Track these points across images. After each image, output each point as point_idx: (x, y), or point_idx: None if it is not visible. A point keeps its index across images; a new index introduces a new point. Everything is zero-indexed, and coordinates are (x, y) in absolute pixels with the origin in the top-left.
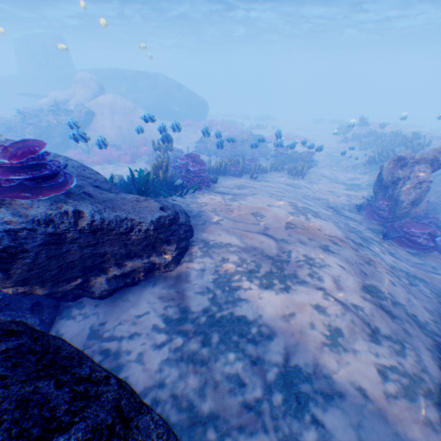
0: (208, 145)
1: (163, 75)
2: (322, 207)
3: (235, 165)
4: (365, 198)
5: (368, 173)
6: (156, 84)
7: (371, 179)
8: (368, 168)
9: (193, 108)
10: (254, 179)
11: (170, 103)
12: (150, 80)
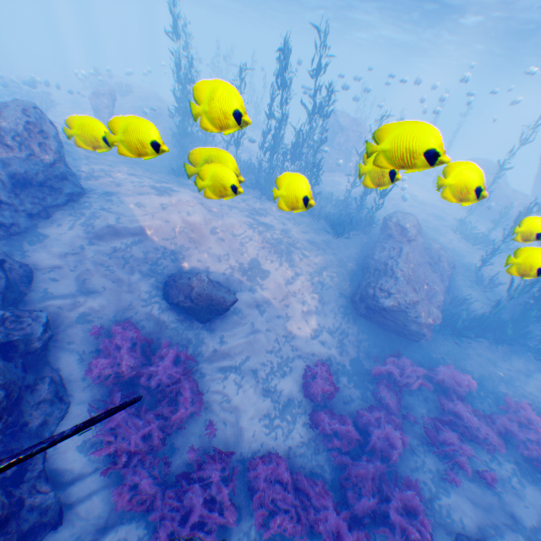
0: None
1: None
2: None
3: None
4: None
5: None
6: None
7: None
8: None
9: None
10: None
11: None
12: None
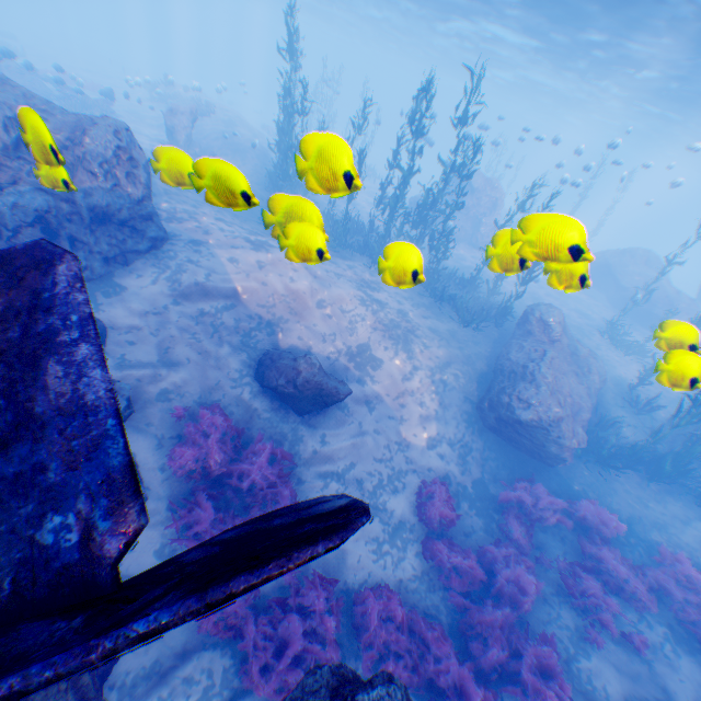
0: None
1: None
2: None
3: None
4: None
5: None
6: None
7: None
8: None
9: None
10: None
11: None
12: None
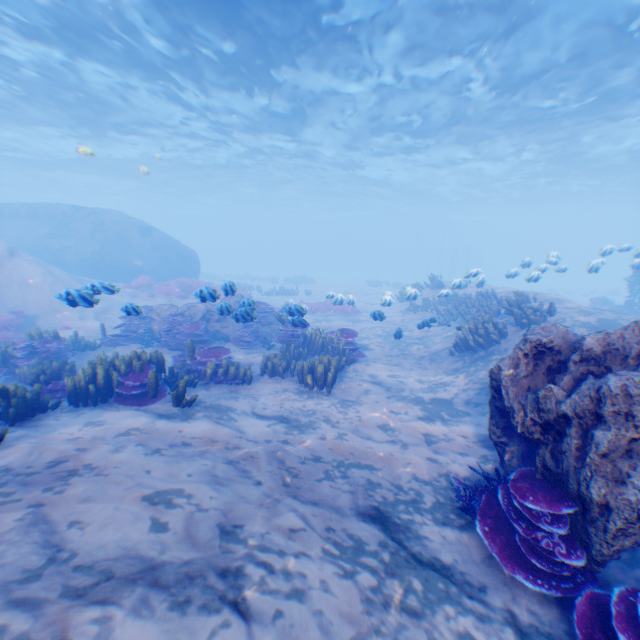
0: (152, 320)
1: (122, 214)
2: (344, 534)
3: (141, 370)
4: (471, 444)
5: (462, 369)
6: (104, 225)
7: (471, 384)
8: (460, 358)
9: (171, 262)
10: (184, 409)
11: (127, 253)
12: (95, 219)
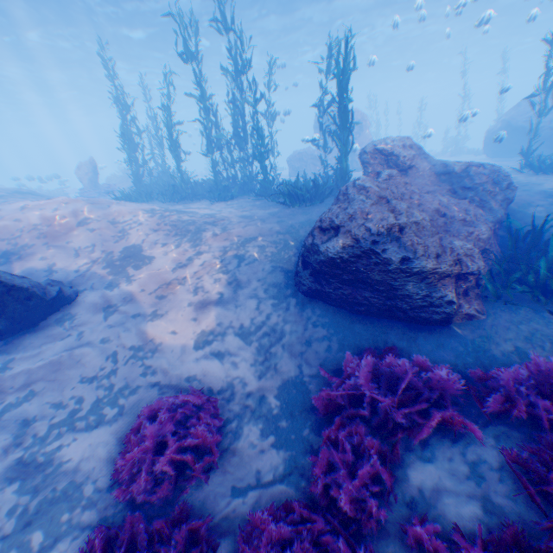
0: None
1: None
2: None
3: None
4: None
5: None
6: None
7: None
8: None
9: None
10: None
11: None
12: None
